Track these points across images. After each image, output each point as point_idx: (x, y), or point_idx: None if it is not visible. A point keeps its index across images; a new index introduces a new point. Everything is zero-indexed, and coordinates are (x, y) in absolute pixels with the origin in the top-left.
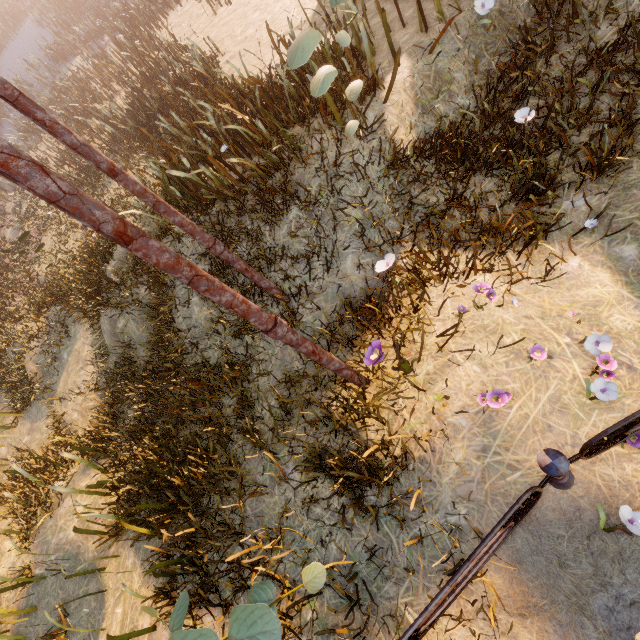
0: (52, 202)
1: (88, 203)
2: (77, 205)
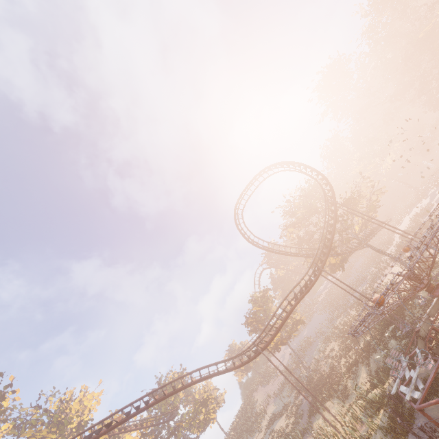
0: None
1: None
2: None
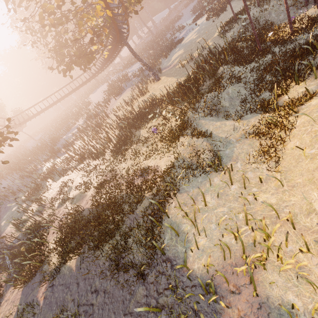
0: None
1: None
2: None
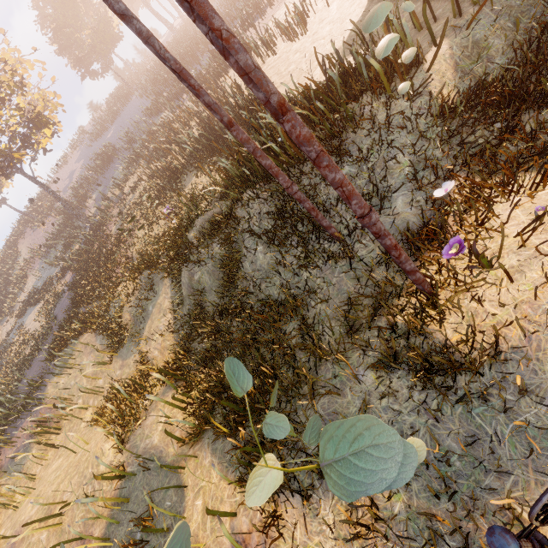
0: (246, 74)
1: (266, 77)
2: (260, 77)
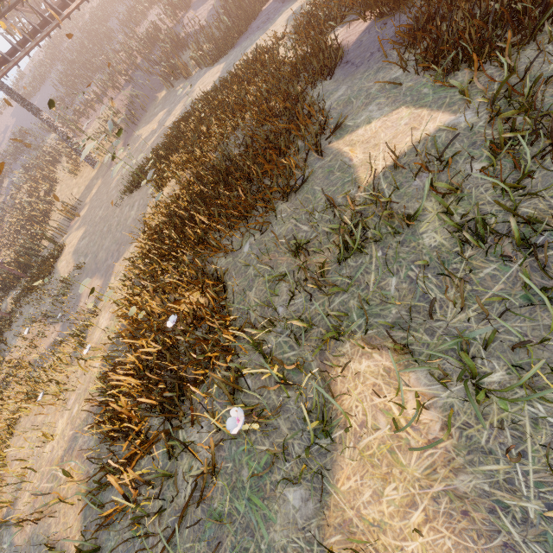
0: None
1: None
2: None
